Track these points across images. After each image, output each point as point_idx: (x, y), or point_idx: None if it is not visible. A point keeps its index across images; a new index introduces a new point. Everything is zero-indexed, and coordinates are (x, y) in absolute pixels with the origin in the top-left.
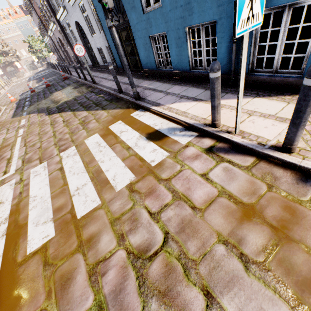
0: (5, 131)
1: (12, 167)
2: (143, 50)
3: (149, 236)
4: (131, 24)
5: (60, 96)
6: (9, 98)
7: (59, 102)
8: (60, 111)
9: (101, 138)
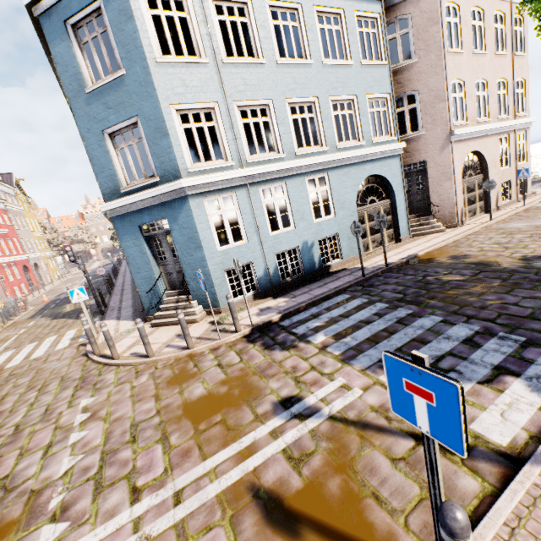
0: (13, 330)
1: None
2: None
3: (21, 371)
4: None
5: (79, 303)
6: (43, 299)
7: (71, 309)
8: (62, 317)
9: (56, 337)
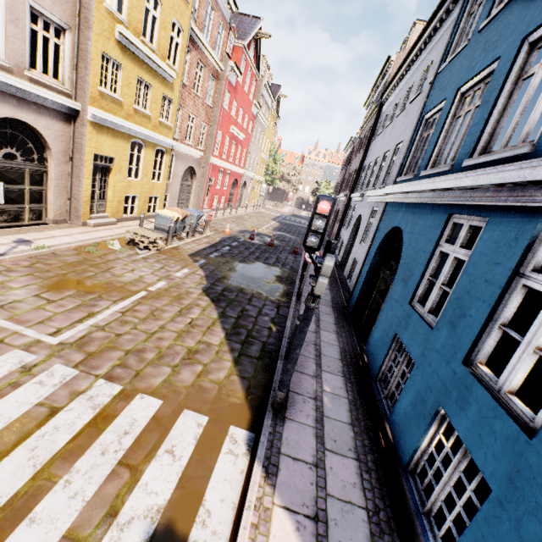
0: (157, 268)
1: (69, 332)
2: (380, 334)
3: None
4: (391, 292)
5: (252, 274)
6: (225, 228)
7: (237, 282)
8: (216, 298)
9: (148, 420)
